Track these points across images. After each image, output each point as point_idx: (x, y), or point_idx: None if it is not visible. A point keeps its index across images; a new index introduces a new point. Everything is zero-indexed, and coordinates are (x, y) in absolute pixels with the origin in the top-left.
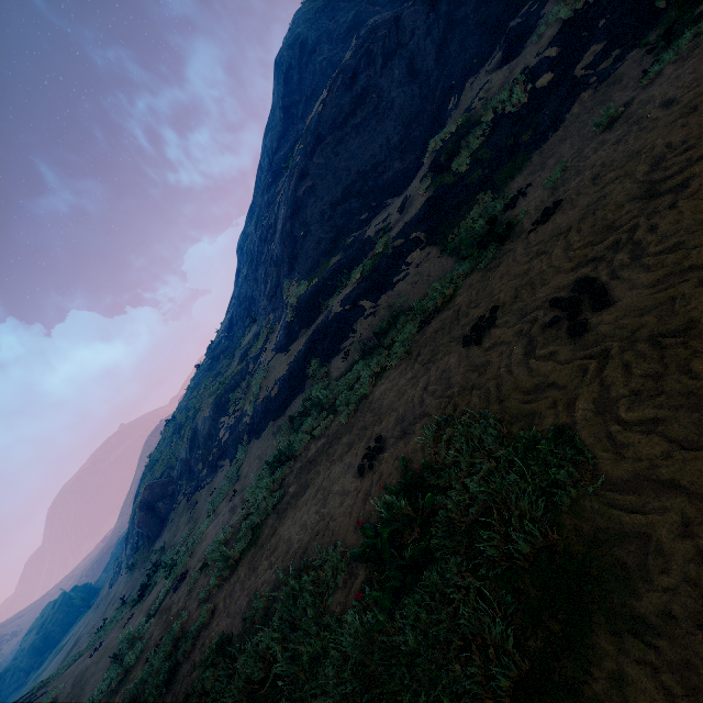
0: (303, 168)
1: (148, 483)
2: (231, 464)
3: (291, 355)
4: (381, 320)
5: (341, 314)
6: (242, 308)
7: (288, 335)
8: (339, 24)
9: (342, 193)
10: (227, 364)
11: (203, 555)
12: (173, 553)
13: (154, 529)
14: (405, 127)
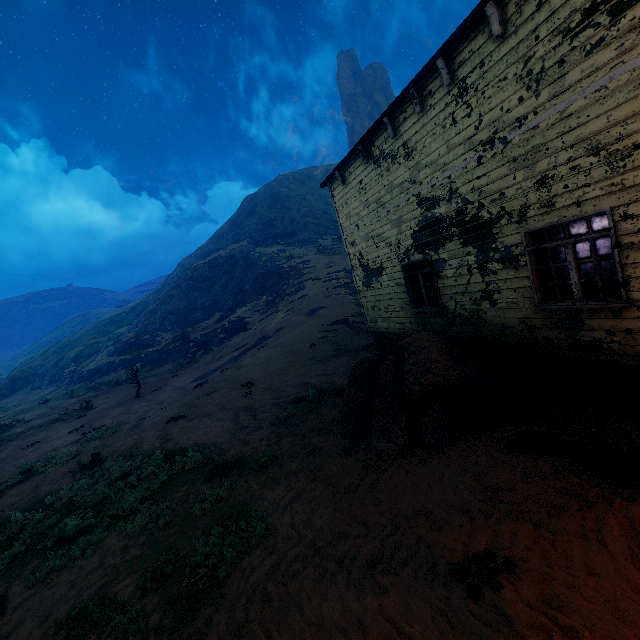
0: (179, 284)
1: (23, 369)
2: (54, 388)
3: (100, 363)
4: (112, 378)
5: (115, 364)
6: (143, 305)
7: (113, 352)
8: (268, 214)
9: (176, 310)
10: (112, 330)
11: (4, 415)
12: (2, 409)
13: (8, 393)
14: (212, 303)
